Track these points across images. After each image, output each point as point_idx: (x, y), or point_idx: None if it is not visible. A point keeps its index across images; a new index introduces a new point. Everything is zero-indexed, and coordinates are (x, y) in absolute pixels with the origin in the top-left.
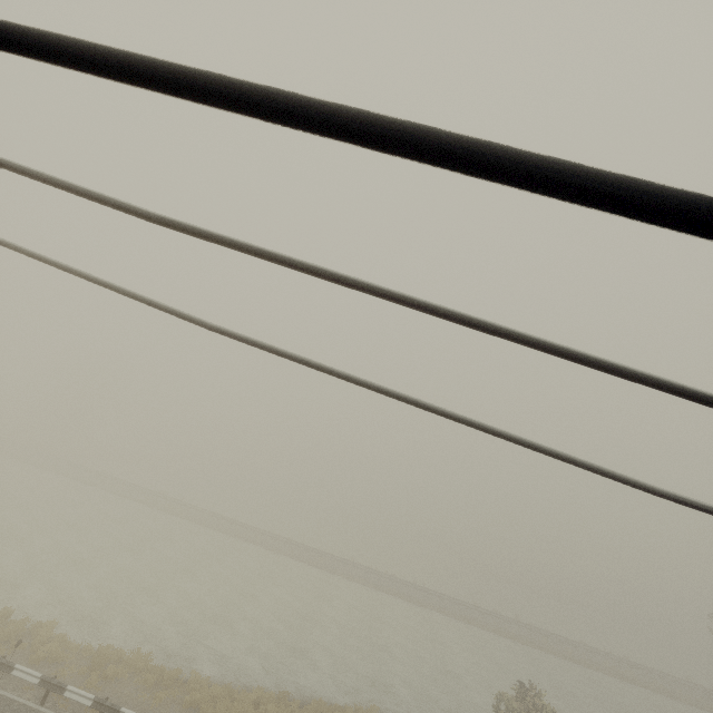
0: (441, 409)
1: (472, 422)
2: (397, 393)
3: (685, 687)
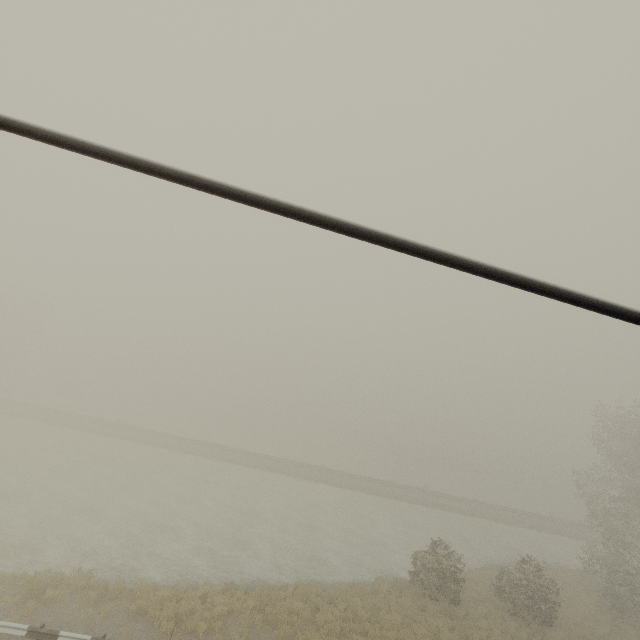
0: (432, 247)
1: (490, 268)
2: (349, 223)
3: (549, 522)
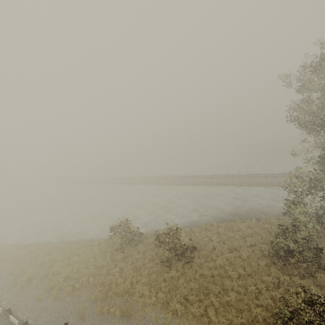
0: None
1: None
2: None
3: None
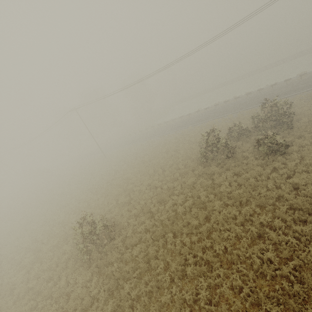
0: None
1: None
2: None
3: None
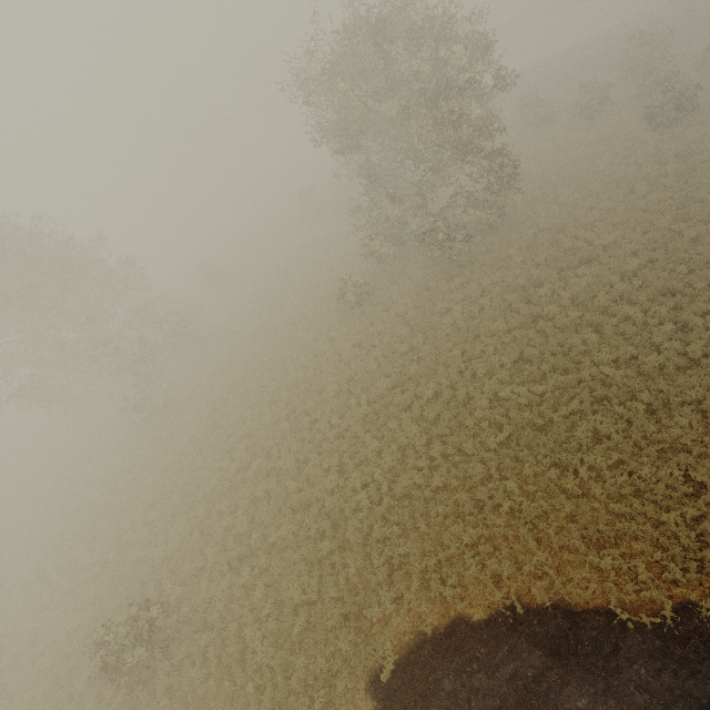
0: None
1: None
2: None
3: None
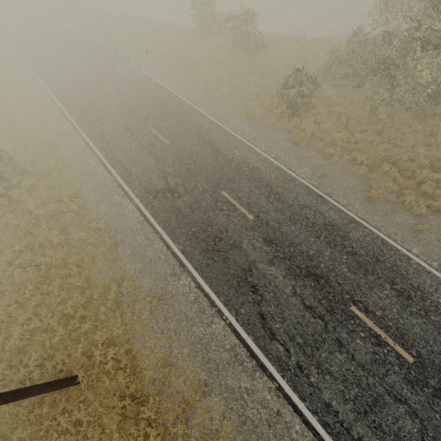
0: None
1: None
2: None
3: None
